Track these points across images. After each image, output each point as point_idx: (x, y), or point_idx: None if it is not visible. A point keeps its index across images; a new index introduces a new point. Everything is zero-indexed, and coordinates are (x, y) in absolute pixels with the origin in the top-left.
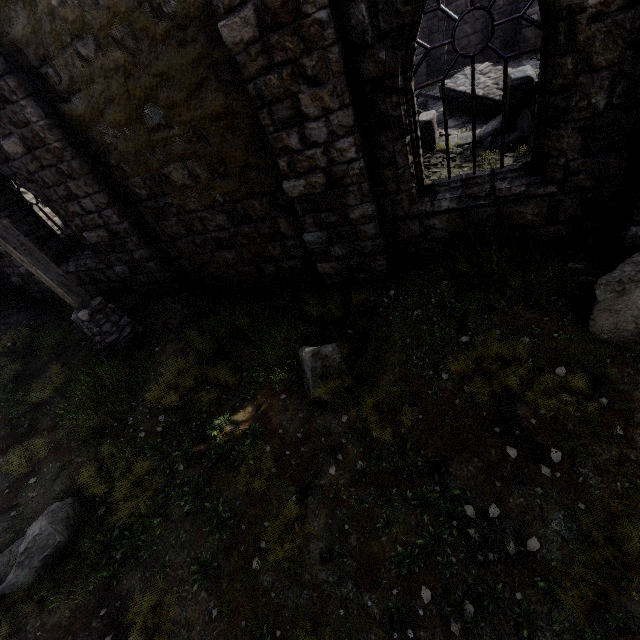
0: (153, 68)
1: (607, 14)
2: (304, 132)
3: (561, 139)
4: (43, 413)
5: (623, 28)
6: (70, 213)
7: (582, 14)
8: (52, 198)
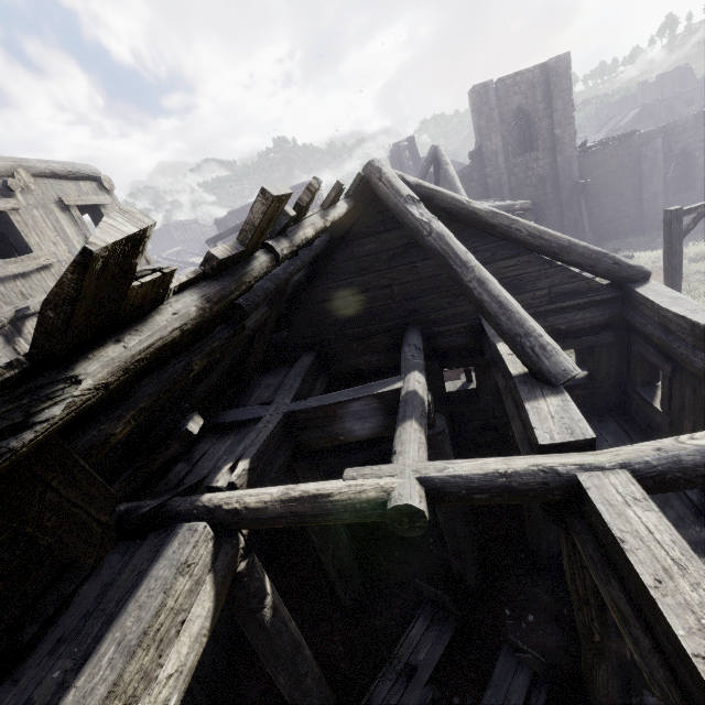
0: (615, 175)
1: (702, 165)
2: (652, 184)
3: (698, 183)
4: None
5: (704, 166)
6: (564, 215)
7: (699, 165)
8: (552, 214)
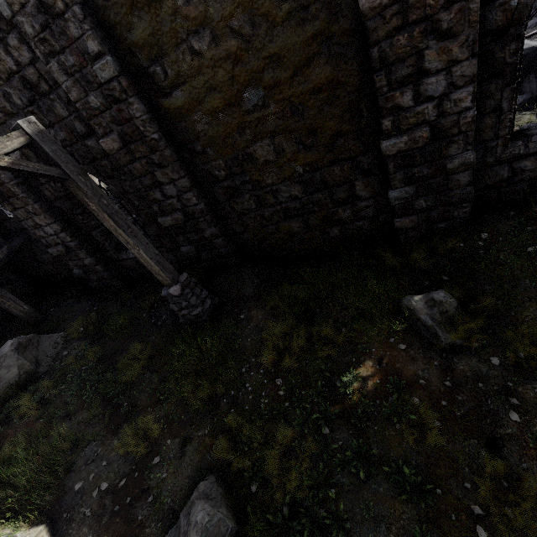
0: (264, 51)
1: None
2: (420, 88)
3: None
4: (138, 390)
5: None
6: (149, 201)
7: None
8: (129, 190)
